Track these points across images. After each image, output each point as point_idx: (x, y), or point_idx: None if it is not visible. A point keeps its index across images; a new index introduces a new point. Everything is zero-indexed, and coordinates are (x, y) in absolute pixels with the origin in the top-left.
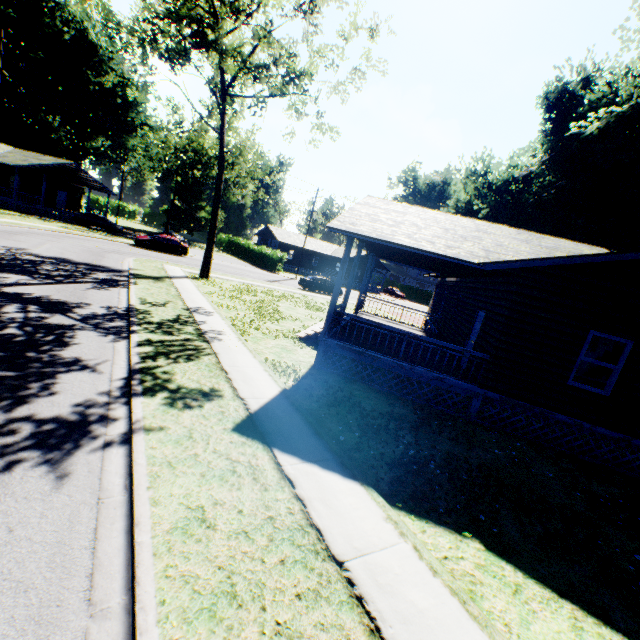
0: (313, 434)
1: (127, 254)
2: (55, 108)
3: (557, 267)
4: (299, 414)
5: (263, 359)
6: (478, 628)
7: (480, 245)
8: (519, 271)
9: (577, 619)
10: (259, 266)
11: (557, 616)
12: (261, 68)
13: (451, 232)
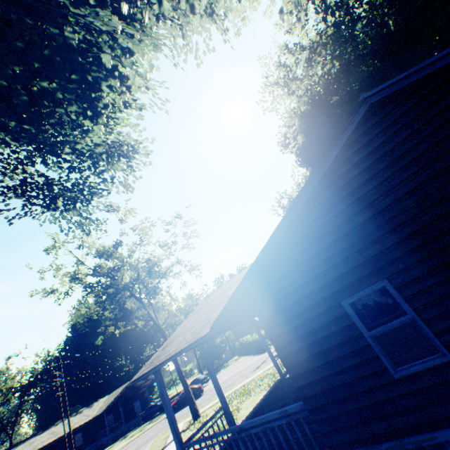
0: None
1: (154, 436)
2: (120, 353)
3: (263, 278)
4: None
5: None
6: None
7: None
8: (247, 304)
9: None
10: (260, 350)
11: None
12: (137, 281)
13: (226, 295)
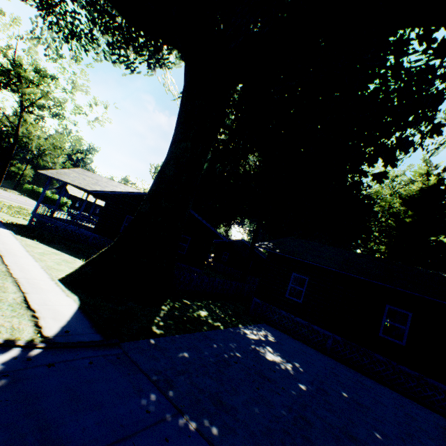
0: (2, 225)
1: None
2: None
3: (118, 195)
4: (1, 223)
5: (0, 217)
6: (15, 238)
7: (104, 188)
8: (107, 195)
9: (50, 248)
10: None
11: (44, 247)
12: (41, 107)
13: (99, 184)
